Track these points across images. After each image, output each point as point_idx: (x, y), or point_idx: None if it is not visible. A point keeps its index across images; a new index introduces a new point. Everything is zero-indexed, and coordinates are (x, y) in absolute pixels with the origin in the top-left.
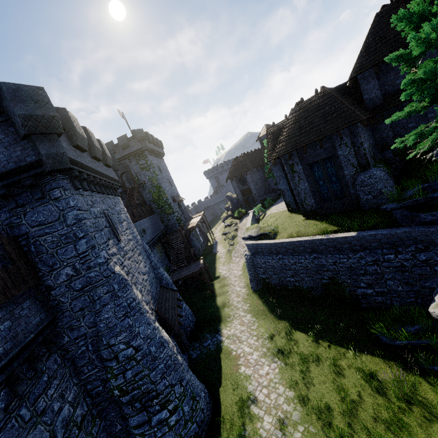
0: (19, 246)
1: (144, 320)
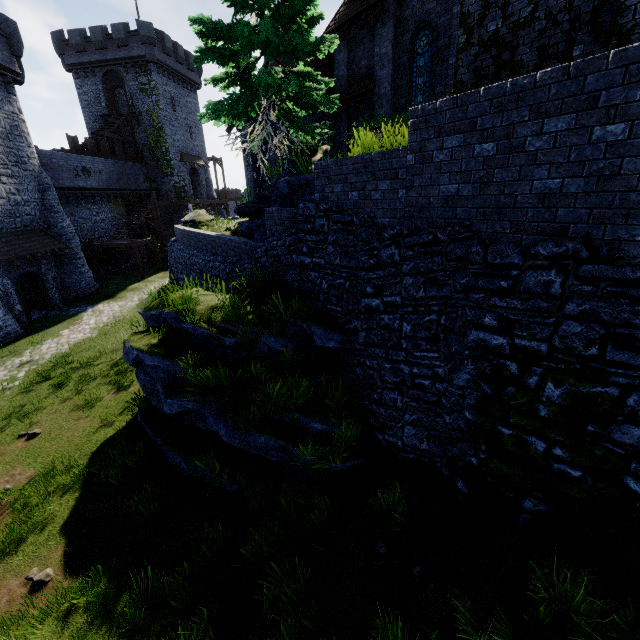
0: None
1: None
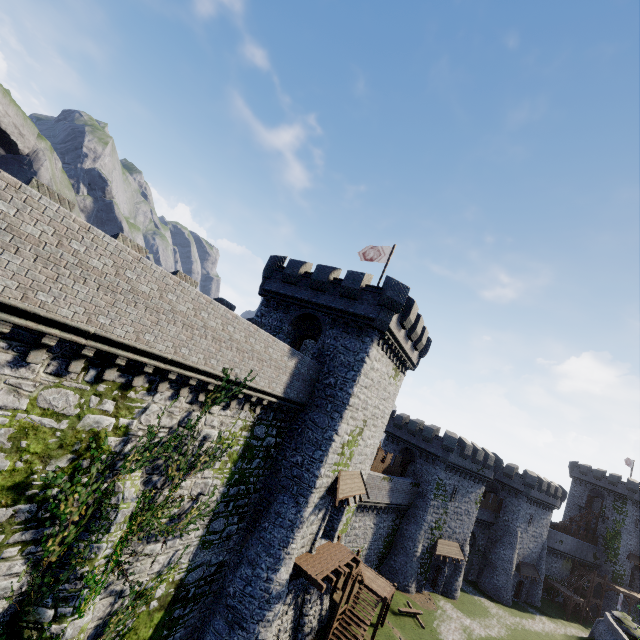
0: (502, 502)
1: (512, 551)
